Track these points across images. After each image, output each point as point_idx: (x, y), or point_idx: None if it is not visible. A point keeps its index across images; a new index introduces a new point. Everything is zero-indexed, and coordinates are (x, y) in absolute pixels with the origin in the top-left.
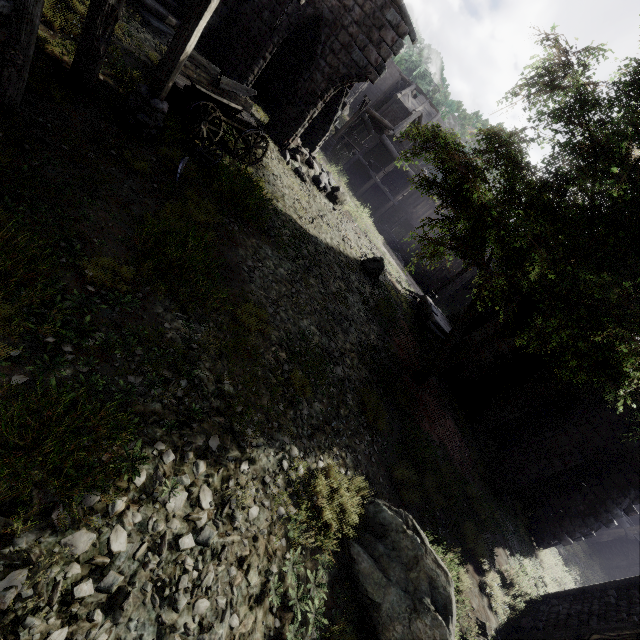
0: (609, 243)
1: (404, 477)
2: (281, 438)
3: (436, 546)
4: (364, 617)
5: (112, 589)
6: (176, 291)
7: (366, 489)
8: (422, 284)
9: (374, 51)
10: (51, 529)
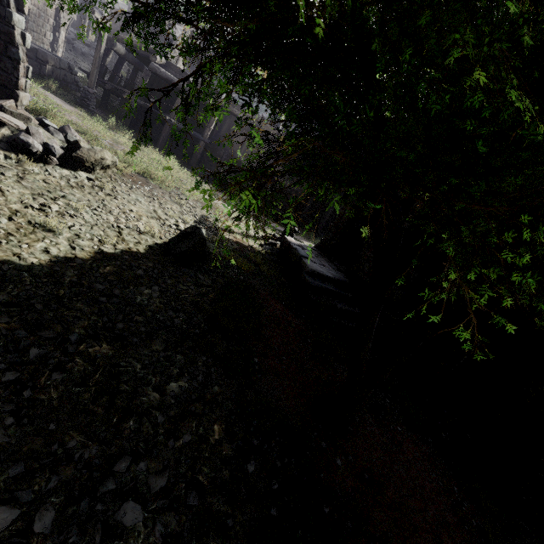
0: None
1: None
2: None
3: None
4: None
5: None
6: None
7: None
8: (276, 217)
9: None
10: None
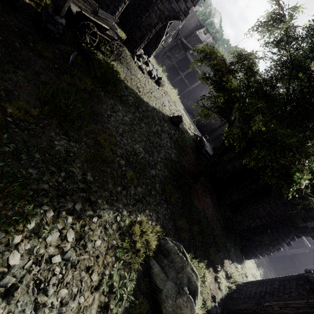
0: (294, 114)
1: (182, 226)
2: (117, 205)
3: (195, 260)
4: (154, 295)
5: (7, 285)
6: (63, 124)
7: (161, 232)
8: (201, 131)
9: (183, 3)
10: None
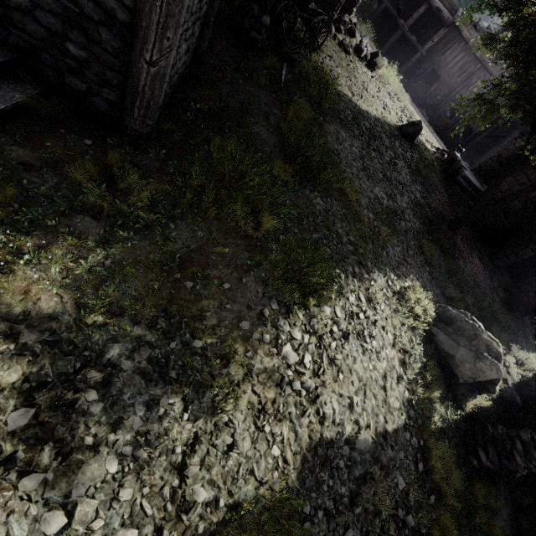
0: None
1: (454, 294)
2: (383, 268)
3: None
4: (441, 362)
5: (343, 331)
6: (313, 178)
7: (435, 299)
8: (445, 138)
9: None
10: (315, 305)
